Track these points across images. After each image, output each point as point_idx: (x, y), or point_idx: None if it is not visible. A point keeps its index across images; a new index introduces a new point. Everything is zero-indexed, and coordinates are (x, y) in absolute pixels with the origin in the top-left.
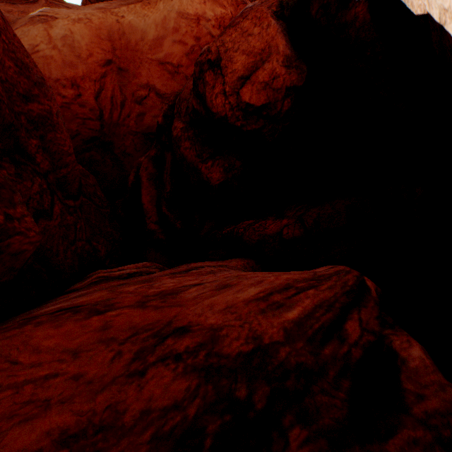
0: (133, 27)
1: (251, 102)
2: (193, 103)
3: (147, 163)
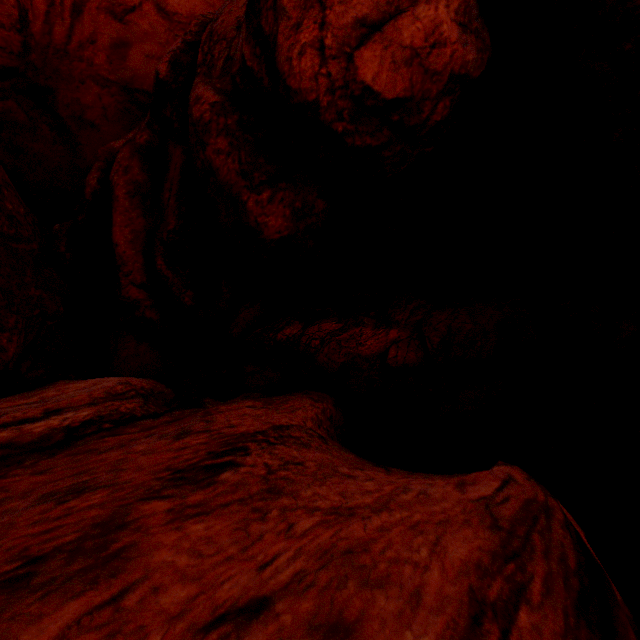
0: None
1: (375, 86)
2: (246, 52)
3: (130, 158)
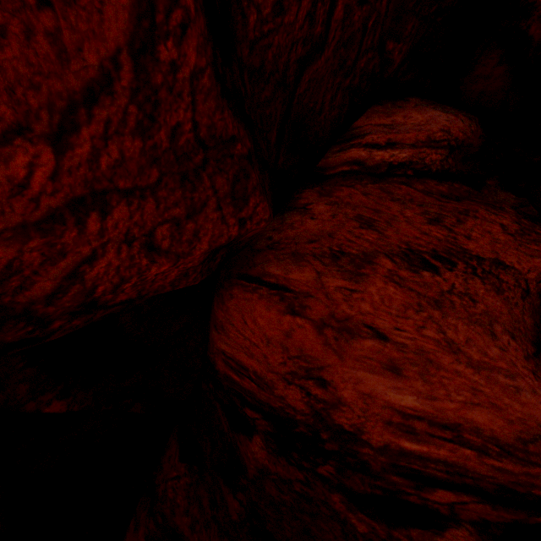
0: None
1: None
2: None
3: None
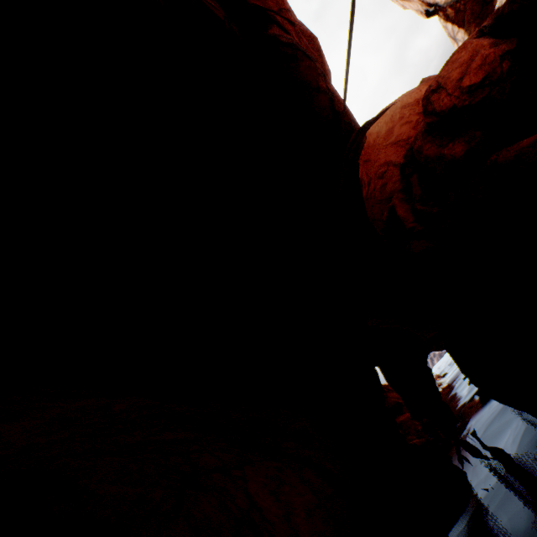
0: (370, 134)
1: (471, 84)
2: (426, 121)
3: (396, 195)
